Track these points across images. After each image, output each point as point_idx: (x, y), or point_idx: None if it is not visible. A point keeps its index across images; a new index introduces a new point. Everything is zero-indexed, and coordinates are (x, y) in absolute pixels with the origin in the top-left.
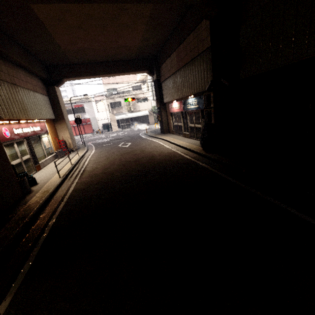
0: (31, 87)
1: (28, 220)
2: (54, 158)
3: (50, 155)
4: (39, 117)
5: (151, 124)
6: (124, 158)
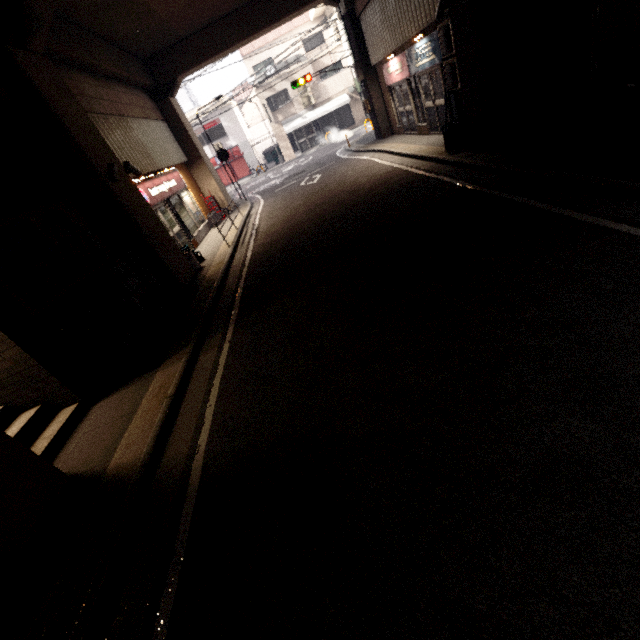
0: (140, 112)
1: (217, 287)
2: (208, 228)
3: (201, 225)
4: (168, 163)
5: (359, 125)
6: (312, 201)
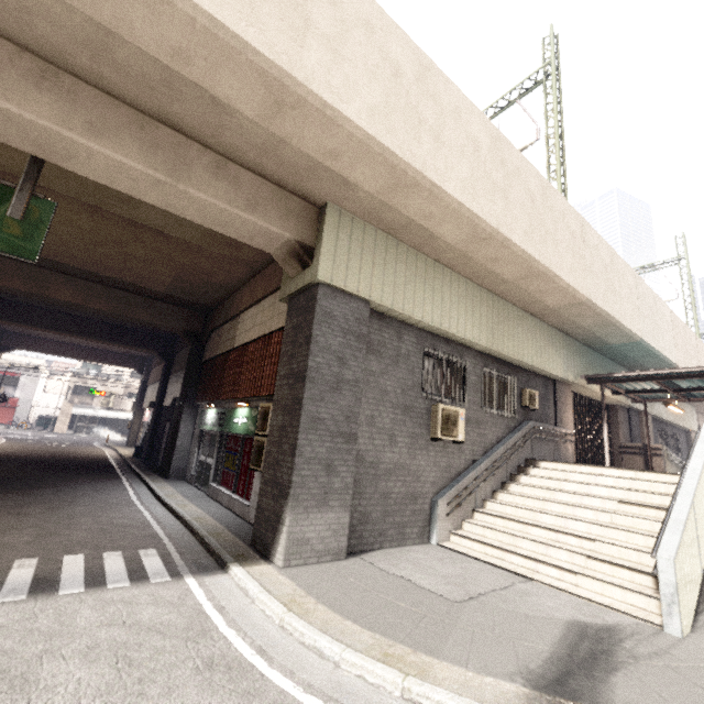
0: None
1: None
2: None
3: None
4: None
5: None
6: (44, 451)
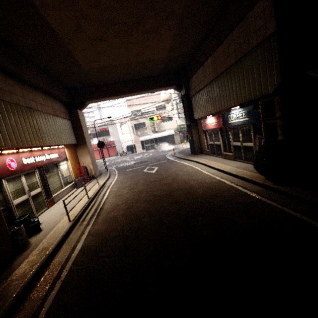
0: (51, 111)
1: None
2: (72, 187)
3: (68, 185)
4: (57, 143)
5: (177, 144)
6: (152, 189)
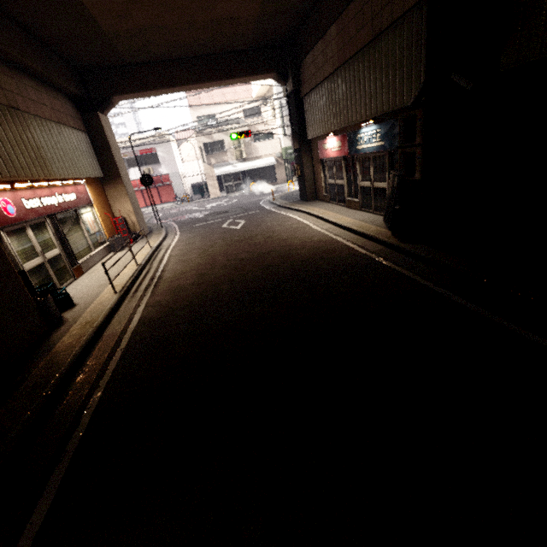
0: (52, 114)
1: (51, 392)
2: (107, 251)
3: (99, 247)
4: (71, 174)
5: (280, 183)
6: (235, 252)
